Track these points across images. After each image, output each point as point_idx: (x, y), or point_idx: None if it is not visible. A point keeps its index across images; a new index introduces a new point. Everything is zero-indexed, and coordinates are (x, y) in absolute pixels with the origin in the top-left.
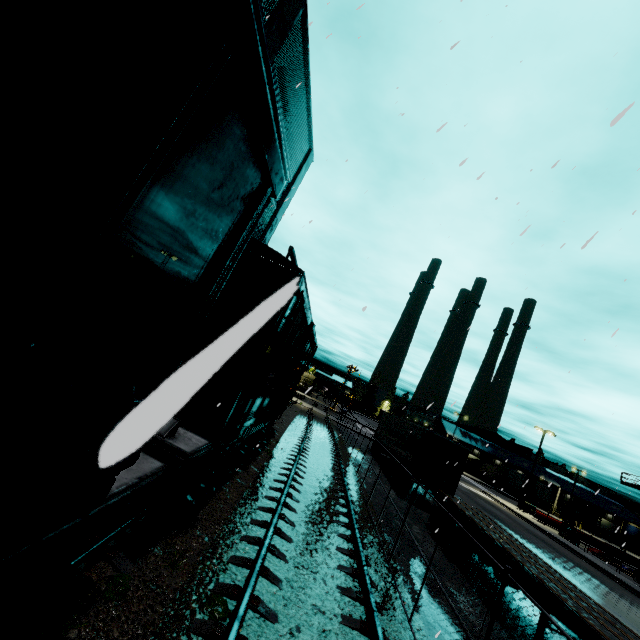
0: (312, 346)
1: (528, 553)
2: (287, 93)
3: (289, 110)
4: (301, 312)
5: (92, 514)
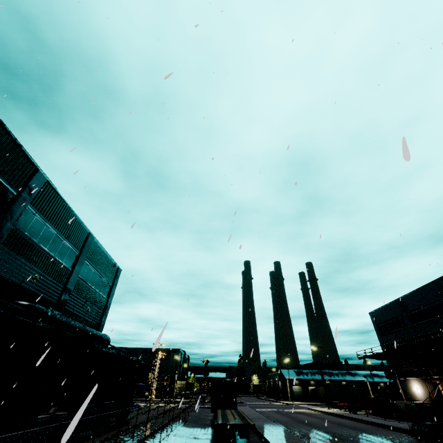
0: (135, 362)
1: (237, 414)
2: (96, 261)
3: (100, 264)
4: (105, 353)
5: (35, 421)
